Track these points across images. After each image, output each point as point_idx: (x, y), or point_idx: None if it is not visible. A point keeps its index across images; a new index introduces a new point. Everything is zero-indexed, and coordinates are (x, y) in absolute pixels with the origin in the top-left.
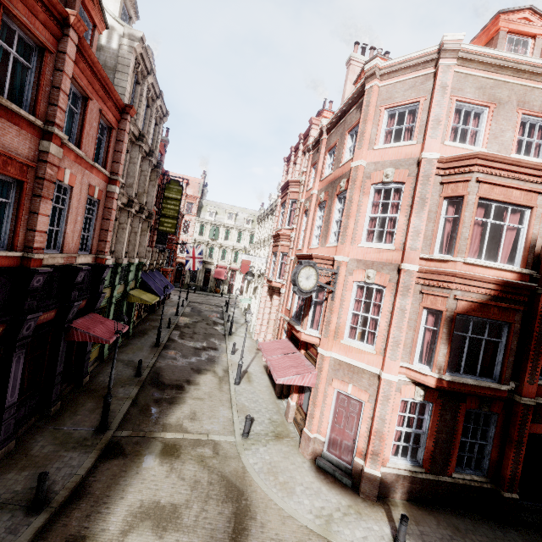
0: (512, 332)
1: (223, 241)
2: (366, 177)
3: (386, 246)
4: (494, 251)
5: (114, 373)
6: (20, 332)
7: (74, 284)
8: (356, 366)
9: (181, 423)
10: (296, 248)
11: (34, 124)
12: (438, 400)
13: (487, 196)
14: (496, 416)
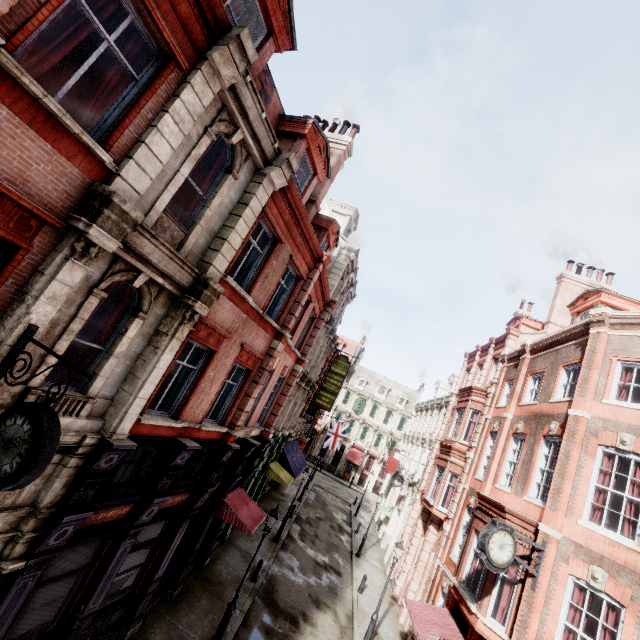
0: None
1: (367, 417)
2: (590, 432)
3: (624, 541)
4: None
5: (231, 564)
6: (197, 503)
7: (243, 458)
8: None
9: None
10: (474, 475)
11: (275, 328)
12: None
13: None
14: None
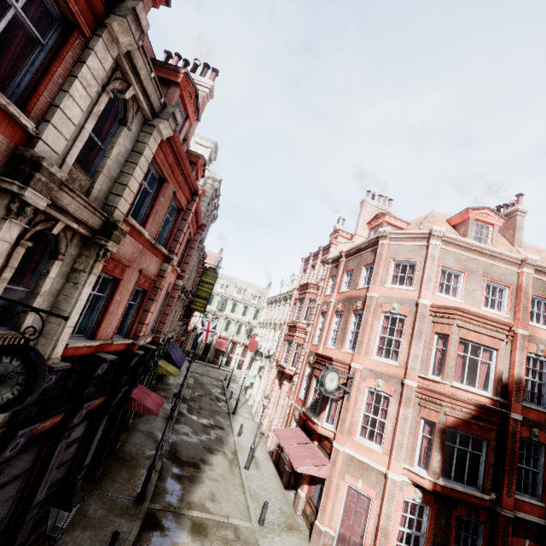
0: (490, 447)
1: (229, 313)
2: (378, 305)
3: (393, 363)
4: (475, 374)
5: (138, 443)
6: (113, 402)
7: (143, 361)
8: (366, 463)
9: (204, 503)
10: (312, 342)
11: (163, 254)
12: (434, 503)
13: (465, 338)
14: (483, 525)
